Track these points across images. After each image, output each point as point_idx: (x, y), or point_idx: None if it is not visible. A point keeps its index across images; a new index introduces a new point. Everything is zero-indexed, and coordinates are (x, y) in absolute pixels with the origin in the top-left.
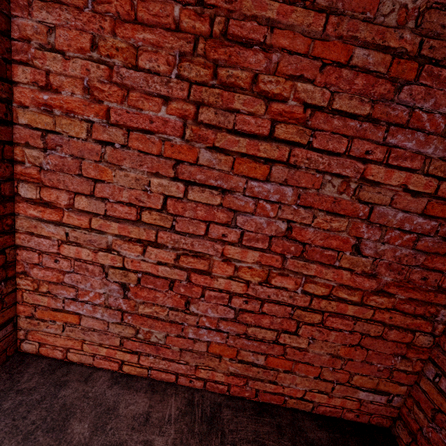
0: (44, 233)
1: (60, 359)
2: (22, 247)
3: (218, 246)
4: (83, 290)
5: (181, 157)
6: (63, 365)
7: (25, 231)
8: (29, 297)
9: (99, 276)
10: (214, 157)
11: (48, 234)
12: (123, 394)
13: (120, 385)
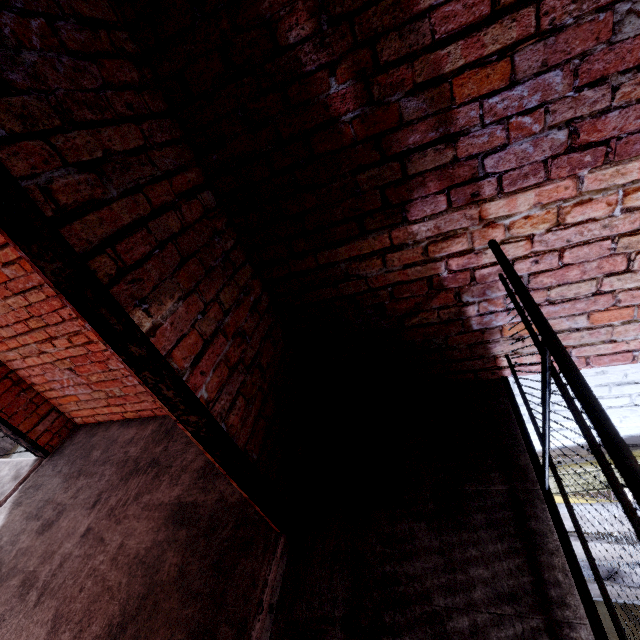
0: (13, 358)
1: (97, 422)
2: (16, 370)
3: (77, 323)
4: (60, 380)
5: (2, 280)
6: (97, 425)
7: (7, 361)
8: (48, 395)
9: (56, 369)
10: (12, 269)
11: (15, 358)
12: (124, 431)
13: (124, 426)
